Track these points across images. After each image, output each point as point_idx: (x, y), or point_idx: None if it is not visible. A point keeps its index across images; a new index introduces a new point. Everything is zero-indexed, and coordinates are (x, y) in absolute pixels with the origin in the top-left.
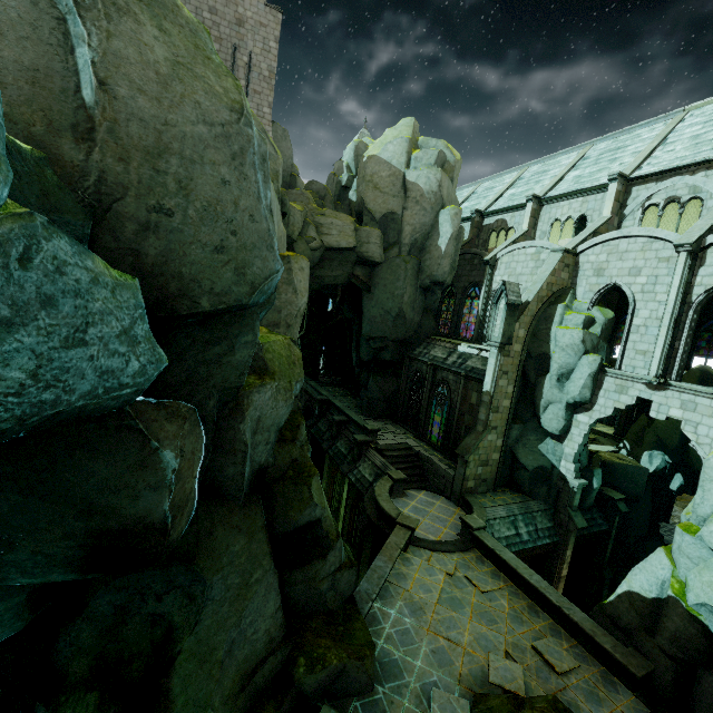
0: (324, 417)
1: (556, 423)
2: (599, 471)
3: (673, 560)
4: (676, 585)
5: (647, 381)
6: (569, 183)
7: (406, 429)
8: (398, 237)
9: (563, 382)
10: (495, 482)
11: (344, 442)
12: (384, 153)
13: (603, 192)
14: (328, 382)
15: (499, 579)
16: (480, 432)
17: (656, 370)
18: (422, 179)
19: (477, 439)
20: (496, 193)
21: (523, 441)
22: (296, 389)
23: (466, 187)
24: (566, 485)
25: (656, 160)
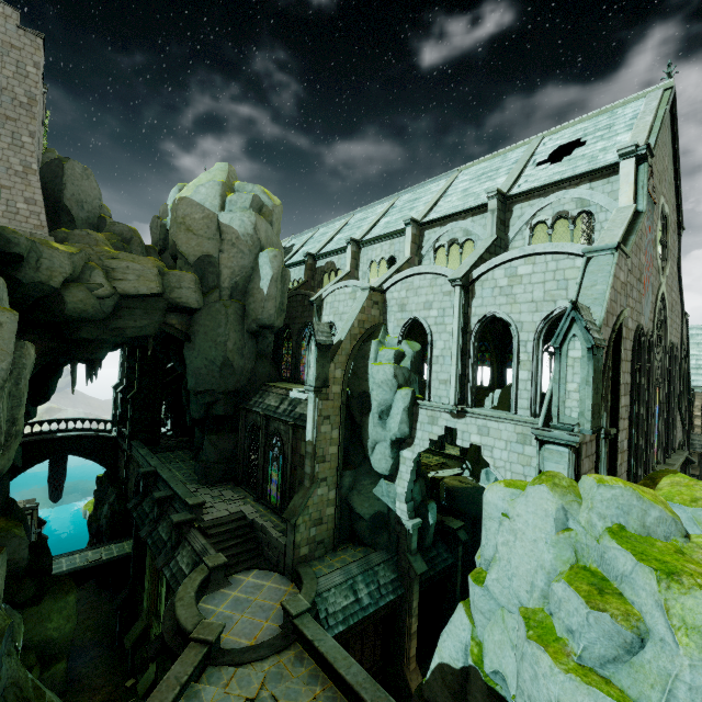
0: (151, 493)
1: (385, 463)
2: (434, 505)
3: (472, 617)
4: (476, 649)
5: (449, 410)
6: (381, 228)
7: (247, 492)
8: (218, 281)
9: (385, 419)
10: (334, 541)
11: (167, 525)
12: (197, 195)
13: (404, 235)
14: (170, 446)
15: (316, 683)
16: (308, 488)
17: (454, 398)
18: (236, 222)
19: (304, 497)
20: (328, 237)
21: (357, 488)
22: None
23: (306, 233)
24: (403, 528)
25: (440, 209)
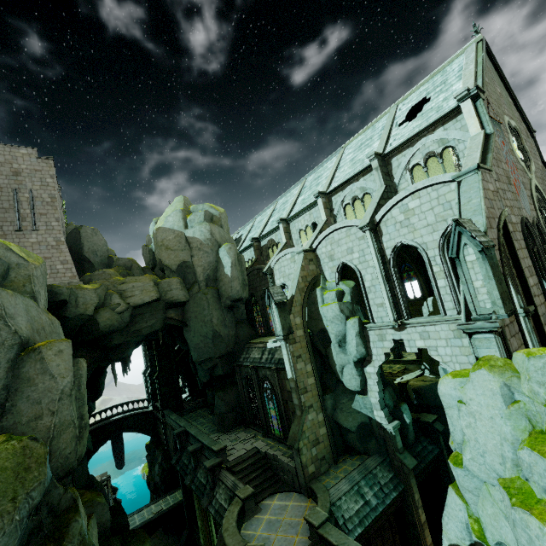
0: (186, 448)
1: (355, 381)
2: (405, 406)
3: (463, 497)
4: (475, 525)
5: (391, 326)
6: (299, 205)
7: (255, 430)
8: (195, 277)
9: (344, 346)
10: (333, 455)
11: (203, 471)
12: (167, 223)
13: (317, 205)
14: (192, 407)
15: None
16: (300, 416)
17: (392, 316)
18: (197, 233)
19: (299, 424)
20: (264, 223)
21: (339, 407)
22: (34, 497)
23: (248, 224)
24: (385, 432)
25: (337, 178)
